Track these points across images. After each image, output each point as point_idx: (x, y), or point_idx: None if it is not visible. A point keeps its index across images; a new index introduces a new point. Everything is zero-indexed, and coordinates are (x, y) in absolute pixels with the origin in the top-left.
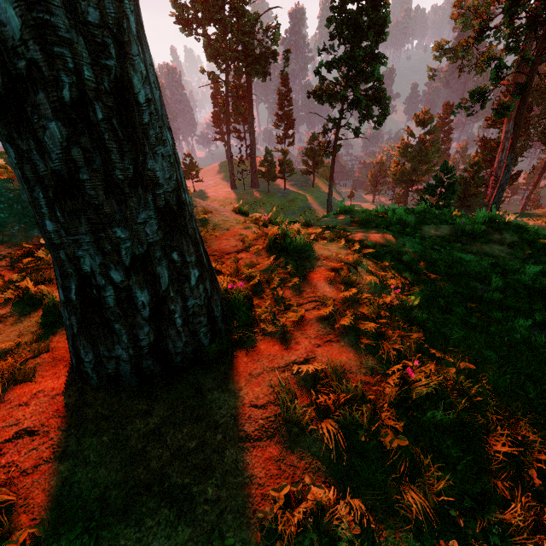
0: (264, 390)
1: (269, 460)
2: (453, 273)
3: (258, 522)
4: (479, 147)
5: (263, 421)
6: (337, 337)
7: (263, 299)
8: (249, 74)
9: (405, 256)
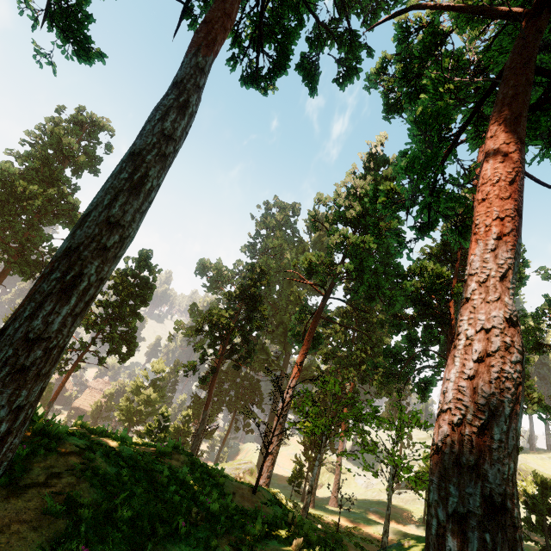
0: (34, 503)
1: (37, 530)
2: (147, 468)
3: (31, 549)
4: (193, 401)
5: (34, 514)
6: (79, 483)
7: (30, 462)
8: (11, 268)
9: (123, 453)
